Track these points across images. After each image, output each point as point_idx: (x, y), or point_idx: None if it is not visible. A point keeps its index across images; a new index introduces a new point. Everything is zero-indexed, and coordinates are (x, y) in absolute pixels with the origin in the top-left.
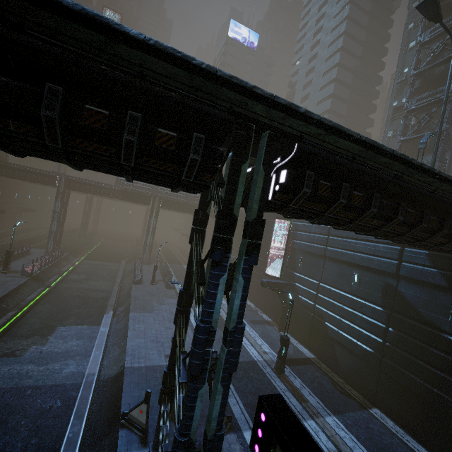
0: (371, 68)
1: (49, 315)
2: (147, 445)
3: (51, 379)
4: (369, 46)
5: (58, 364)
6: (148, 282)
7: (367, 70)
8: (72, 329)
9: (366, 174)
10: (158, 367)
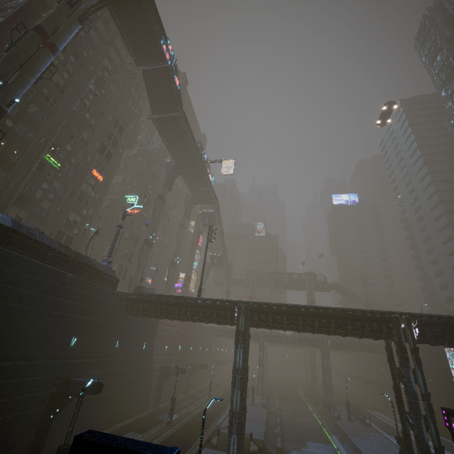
0: None
1: (294, 434)
2: None
3: None
4: None
5: None
6: (345, 419)
7: None
8: (315, 444)
9: (453, 324)
10: None
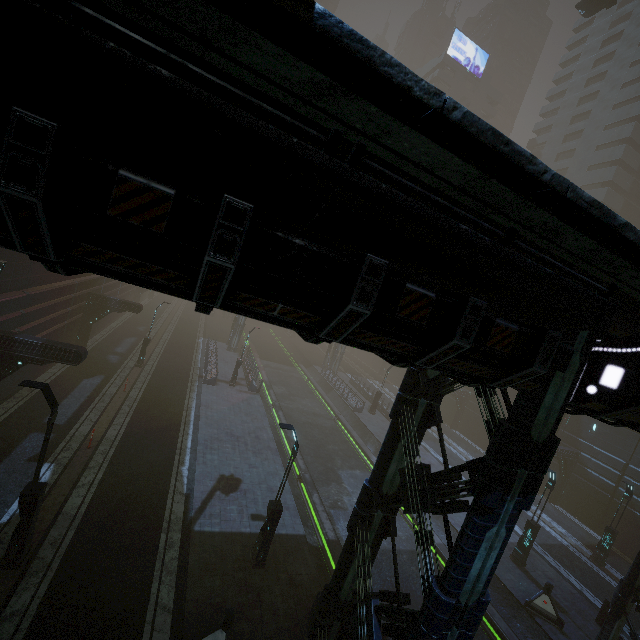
0: None
1: (313, 451)
2: (569, 637)
3: (399, 543)
4: None
5: None
6: (364, 408)
7: None
8: (352, 475)
9: None
10: None
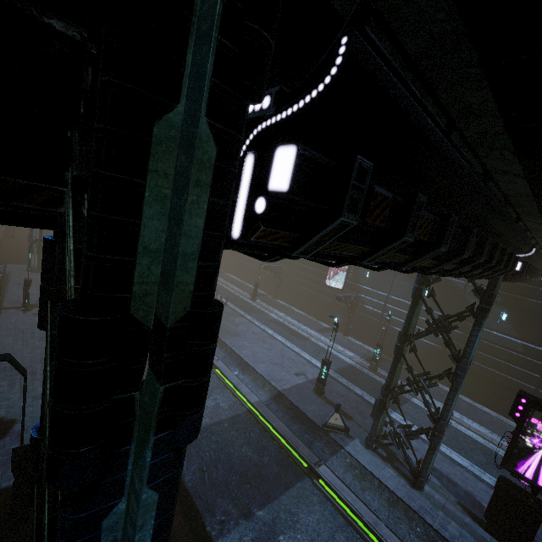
0: None
1: None
2: (353, 437)
3: (221, 414)
4: None
5: (209, 401)
6: None
7: None
8: None
9: (539, 257)
10: (301, 385)
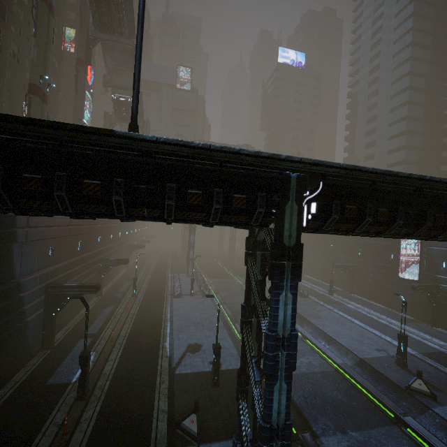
0: (439, 67)
1: None
2: (442, 404)
3: (314, 368)
4: (435, 49)
5: (304, 359)
6: None
7: (438, 71)
8: None
9: None
10: (382, 358)
